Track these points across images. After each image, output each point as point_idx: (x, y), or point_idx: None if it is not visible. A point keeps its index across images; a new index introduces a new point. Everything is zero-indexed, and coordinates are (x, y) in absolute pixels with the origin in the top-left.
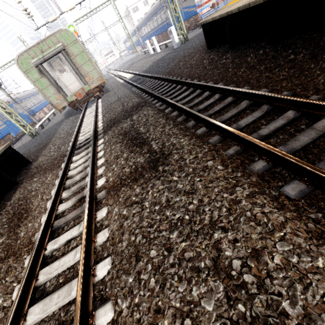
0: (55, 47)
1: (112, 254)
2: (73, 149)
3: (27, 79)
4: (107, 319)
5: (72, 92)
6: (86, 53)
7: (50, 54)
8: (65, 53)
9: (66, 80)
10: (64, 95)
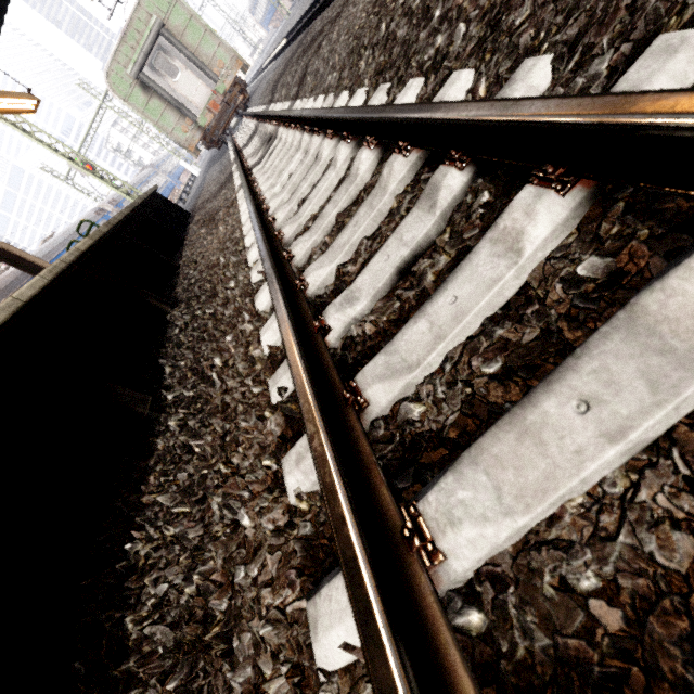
0: (149, 28)
1: (313, 92)
2: (238, 153)
3: (132, 111)
4: (320, 102)
5: (201, 109)
6: (196, 19)
7: (146, 44)
8: (167, 32)
9: (185, 89)
10: (191, 116)
